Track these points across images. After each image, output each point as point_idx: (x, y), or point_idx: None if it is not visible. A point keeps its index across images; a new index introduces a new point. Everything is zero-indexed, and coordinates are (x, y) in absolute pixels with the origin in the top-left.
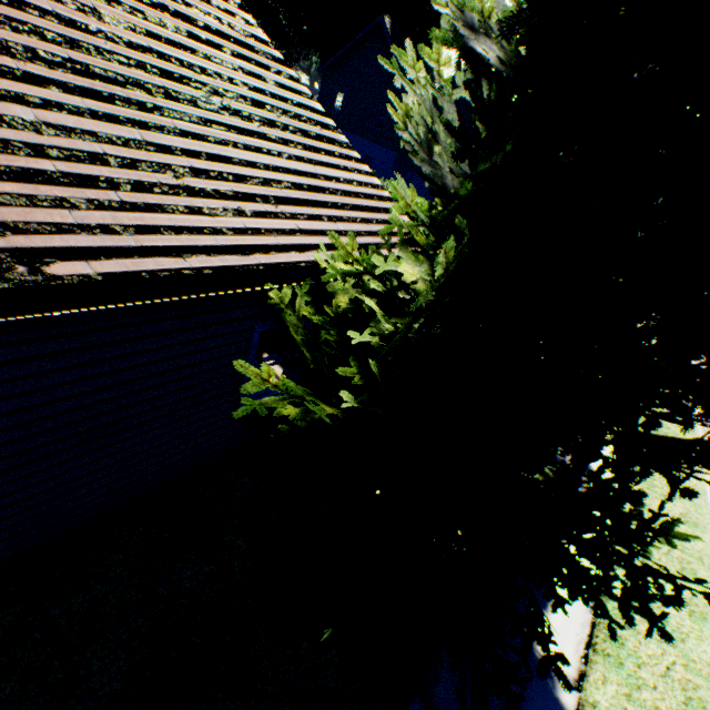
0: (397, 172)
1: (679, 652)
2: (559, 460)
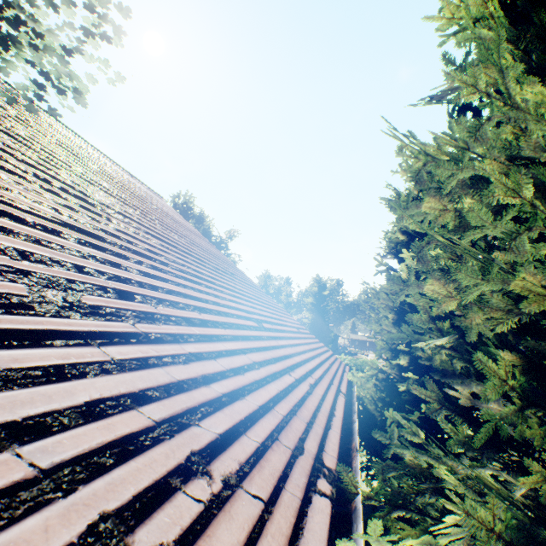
0: None
1: None
2: None
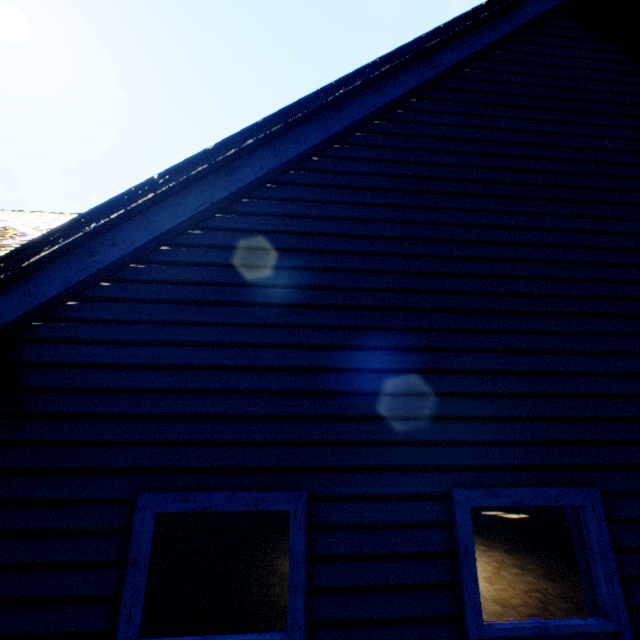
0: None
1: None
2: None
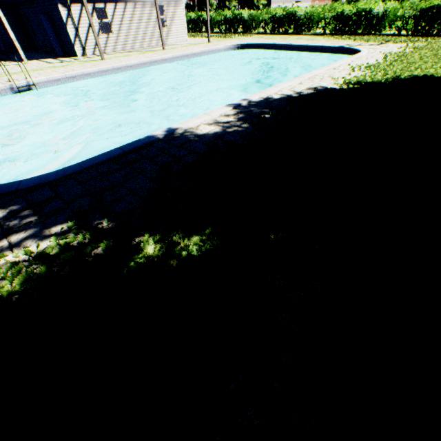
0: None
1: None
2: None
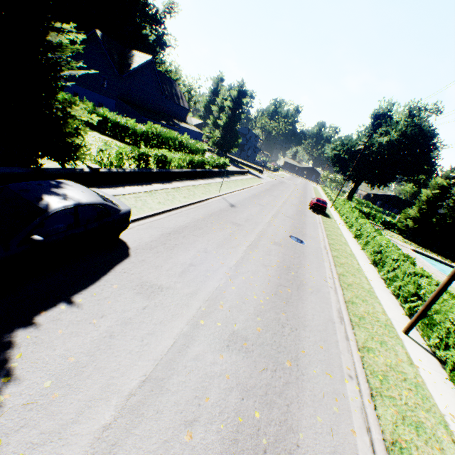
0: (119, 112)
1: (144, 204)
2: (121, 169)
